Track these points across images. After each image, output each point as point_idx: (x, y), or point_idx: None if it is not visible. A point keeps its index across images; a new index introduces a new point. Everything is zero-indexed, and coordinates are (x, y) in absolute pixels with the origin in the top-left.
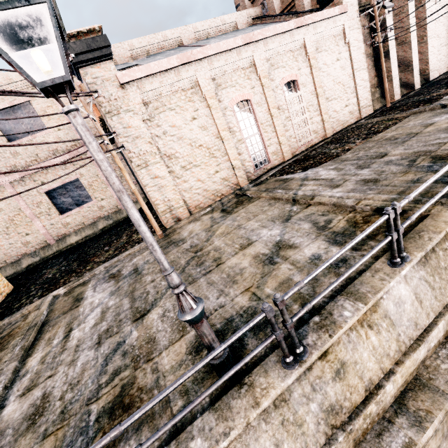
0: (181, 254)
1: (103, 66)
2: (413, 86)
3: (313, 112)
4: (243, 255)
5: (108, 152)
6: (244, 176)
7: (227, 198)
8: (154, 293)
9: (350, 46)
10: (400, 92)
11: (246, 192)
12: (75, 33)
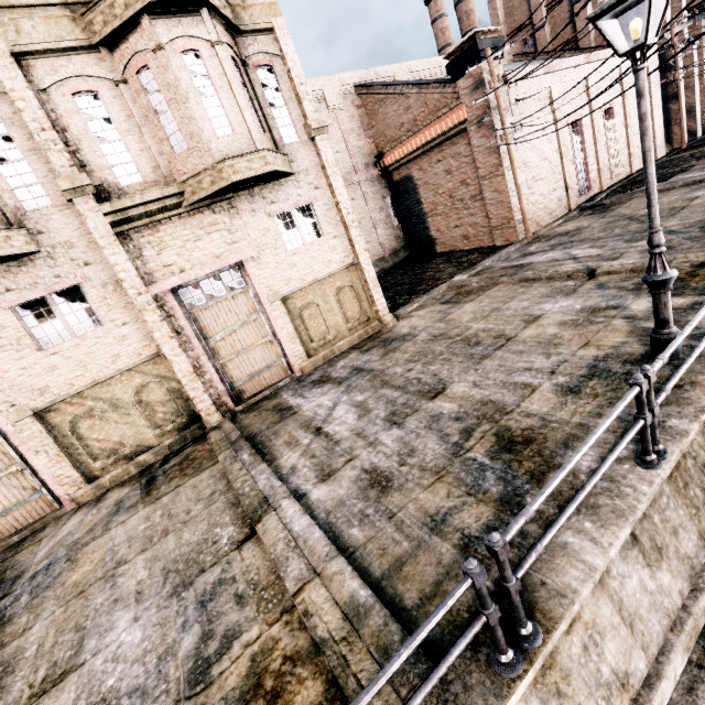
0: (607, 225)
1: (495, 64)
2: (695, 134)
3: (622, 144)
4: (704, 198)
5: (377, 186)
6: (574, 199)
7: (573, 213)
8: (636, 228)
9: (650, 82)
10: (686, 137)
11: (600, 203)
12: (486, 31)
